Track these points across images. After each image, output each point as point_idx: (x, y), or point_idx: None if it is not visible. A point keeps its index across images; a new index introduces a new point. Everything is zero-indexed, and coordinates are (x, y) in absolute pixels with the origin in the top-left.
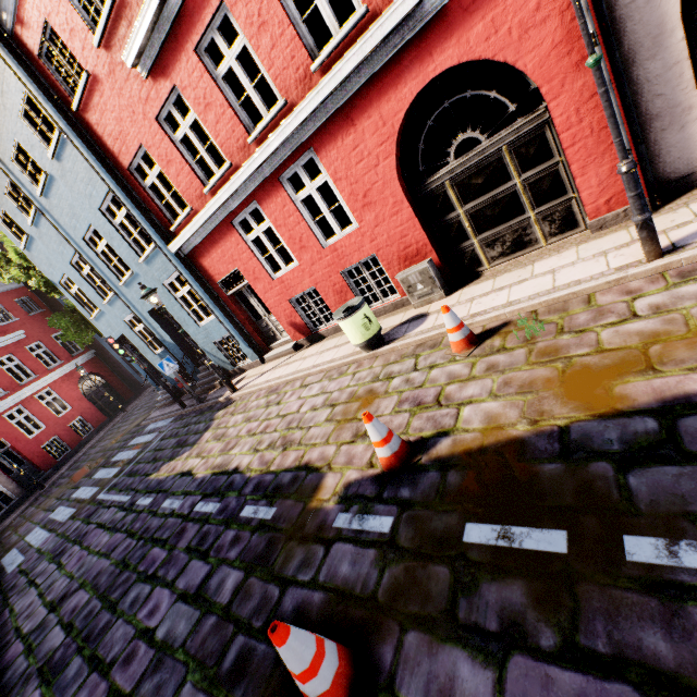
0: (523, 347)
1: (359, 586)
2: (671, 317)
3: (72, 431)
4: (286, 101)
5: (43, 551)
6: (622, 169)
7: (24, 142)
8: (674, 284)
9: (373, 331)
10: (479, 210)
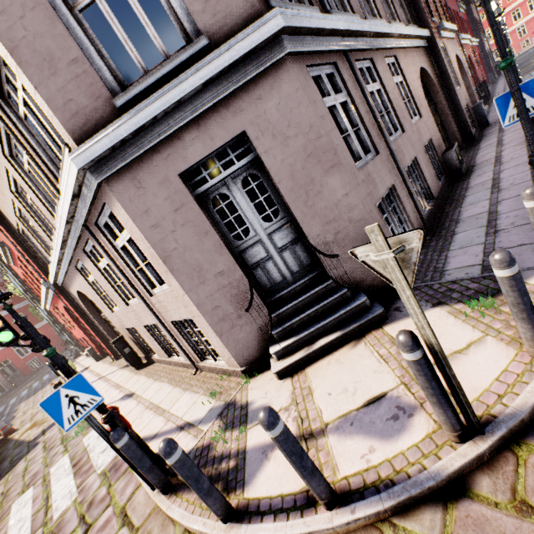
0: None
1: None
2: None
3: None
4: None
5: None
6: None
7: None
8: None
9: None
10: None
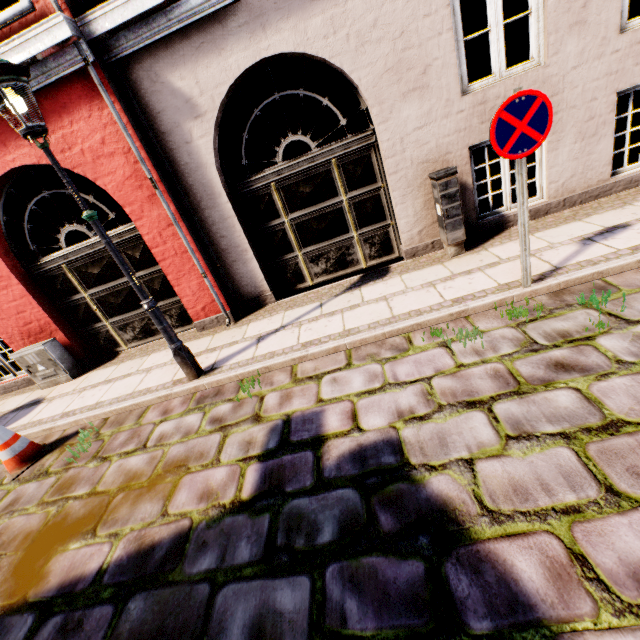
0: (57, 474)
1: None
2: (157, 454)
3: None
4: None
5: None
6: (144, 307)
7: None
8: (189, 410)
9: None
10: (105, 296)
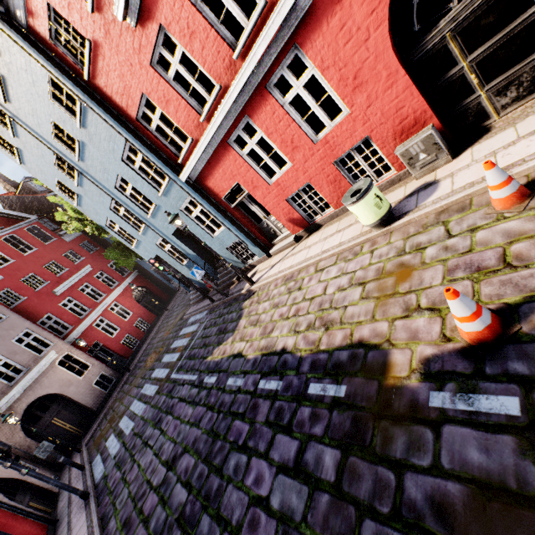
0: None
1: (512, 480)
2: None
3: (137, 329)
4: (266, 1)
5: (145, 419)
6: None
7: (57, 120)
8: None
9: (384, 209)
10: (488, 55)
